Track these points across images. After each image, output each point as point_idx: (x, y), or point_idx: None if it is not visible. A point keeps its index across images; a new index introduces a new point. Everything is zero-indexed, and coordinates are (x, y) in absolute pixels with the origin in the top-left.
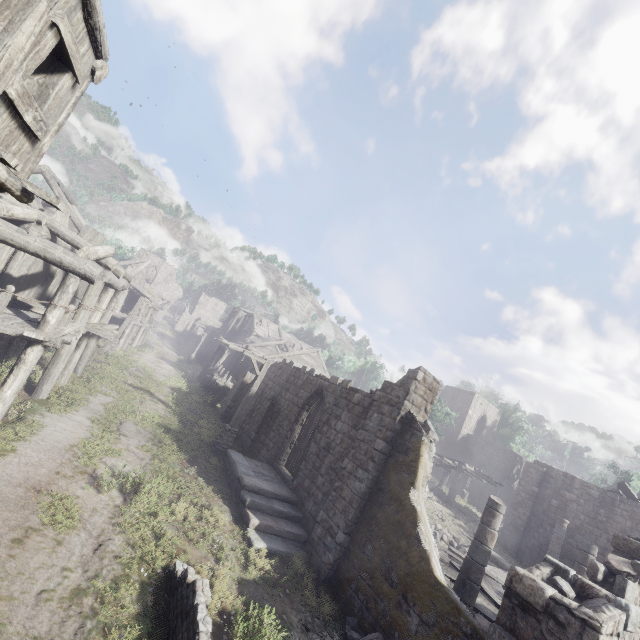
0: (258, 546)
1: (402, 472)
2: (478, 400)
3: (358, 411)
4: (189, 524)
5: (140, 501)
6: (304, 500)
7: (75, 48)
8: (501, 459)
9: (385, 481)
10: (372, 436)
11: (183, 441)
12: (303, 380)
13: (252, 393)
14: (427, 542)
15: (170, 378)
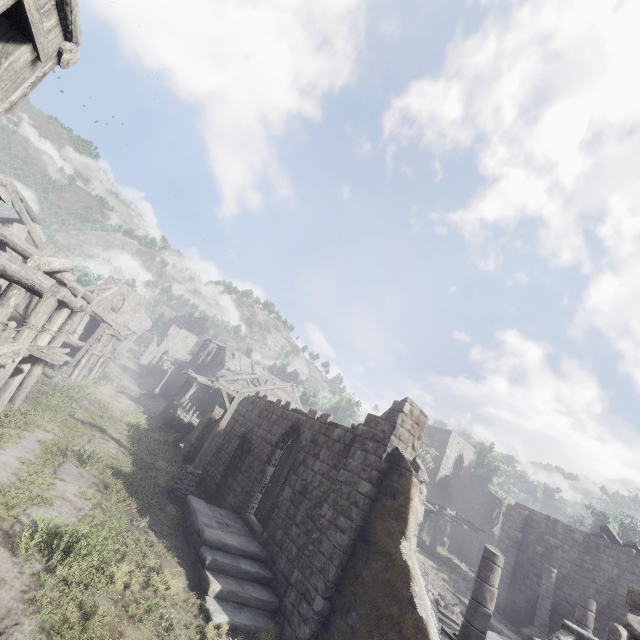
0: (218, 620)
1: (390, 519)
2: (455, 439)
3: (339, 448)
4: (131, 594)
5: (69, 566)
6: (275, 556)
7: (38, 16)
8: (480, 502)
9: (371, 531)
10: (355, 477)
11: (135, 486)
12: (277, 415)
13: (220, 429)
14: (422, 607)
15: (128, 414)
